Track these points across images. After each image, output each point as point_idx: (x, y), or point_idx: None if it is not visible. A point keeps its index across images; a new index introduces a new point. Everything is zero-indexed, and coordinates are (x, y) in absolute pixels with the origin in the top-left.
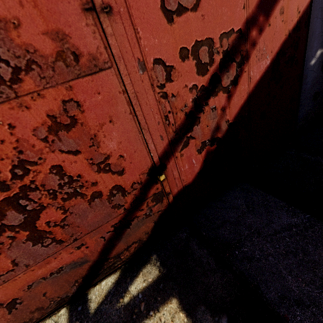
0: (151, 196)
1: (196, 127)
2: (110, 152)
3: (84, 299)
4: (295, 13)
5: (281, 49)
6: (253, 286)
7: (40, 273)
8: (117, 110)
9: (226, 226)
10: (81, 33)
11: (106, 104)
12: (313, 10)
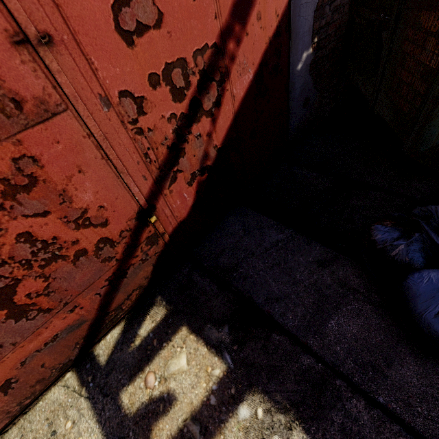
0: (144, 241)
1: (182, 160)
2: (87, 205)
3: (90, 357)
4: (274, 17)
5: (263, 59)
6: (247, 298)
7: (32, 347)
8: (86, 158)
9: (225, 253)
10: (16, 73)
11: (70, 153)
12: (295, 8)
